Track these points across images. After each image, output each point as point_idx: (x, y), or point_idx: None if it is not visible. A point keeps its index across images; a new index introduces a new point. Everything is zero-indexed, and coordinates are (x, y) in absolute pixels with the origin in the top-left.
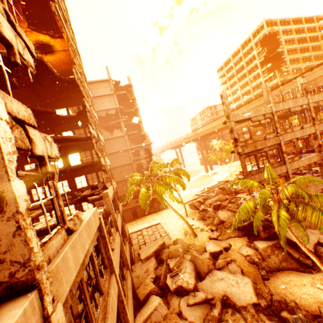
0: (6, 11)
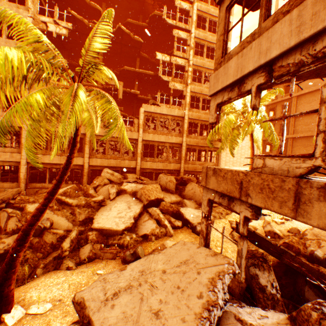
0: (56, 21)
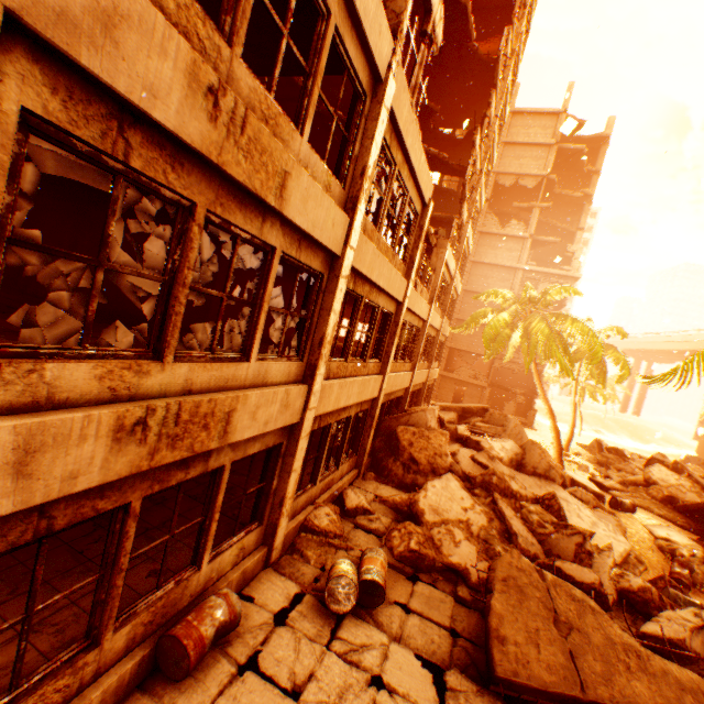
0: None
